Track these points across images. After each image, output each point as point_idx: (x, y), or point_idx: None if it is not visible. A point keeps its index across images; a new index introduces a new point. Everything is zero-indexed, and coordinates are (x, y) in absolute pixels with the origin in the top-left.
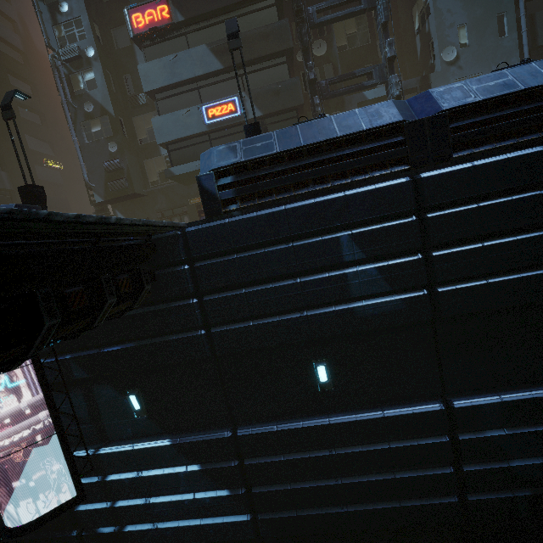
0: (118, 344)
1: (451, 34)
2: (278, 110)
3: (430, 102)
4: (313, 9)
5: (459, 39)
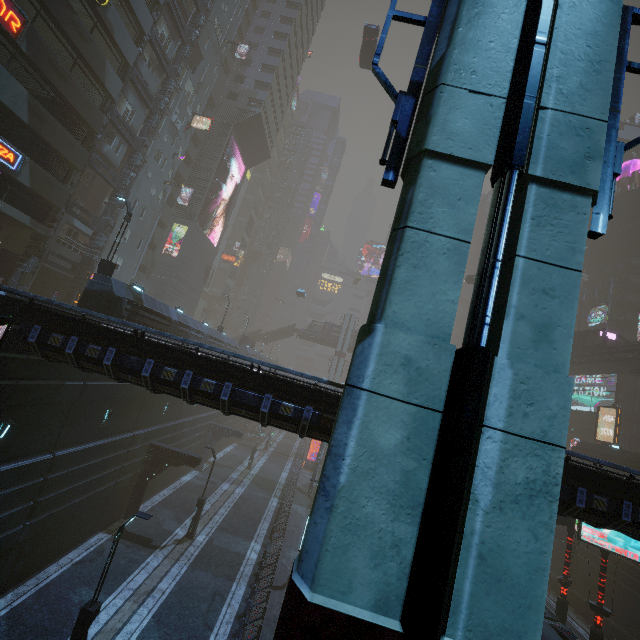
0: (28, 380)
1: (126, 230)
2: (44, 197)
3: (175, 314)
4: (96, 156)
5: (126, 235)
